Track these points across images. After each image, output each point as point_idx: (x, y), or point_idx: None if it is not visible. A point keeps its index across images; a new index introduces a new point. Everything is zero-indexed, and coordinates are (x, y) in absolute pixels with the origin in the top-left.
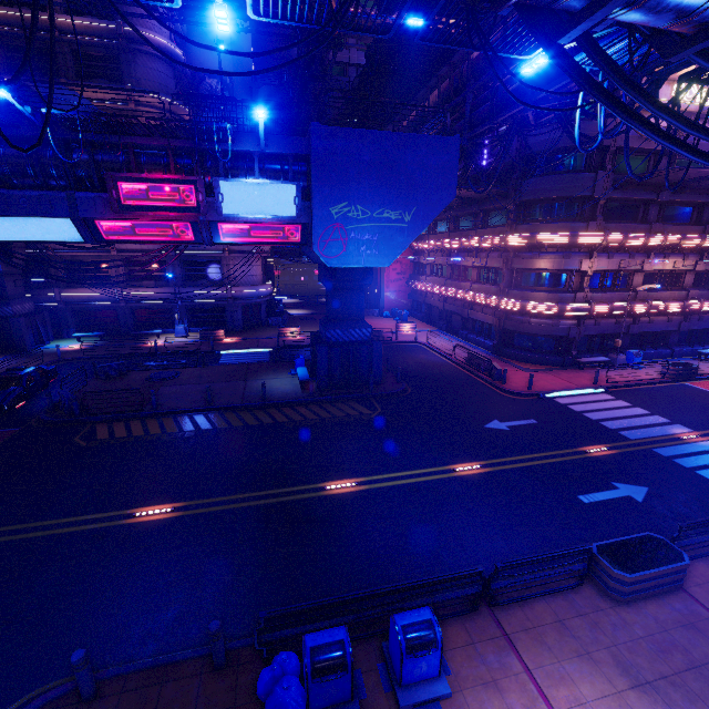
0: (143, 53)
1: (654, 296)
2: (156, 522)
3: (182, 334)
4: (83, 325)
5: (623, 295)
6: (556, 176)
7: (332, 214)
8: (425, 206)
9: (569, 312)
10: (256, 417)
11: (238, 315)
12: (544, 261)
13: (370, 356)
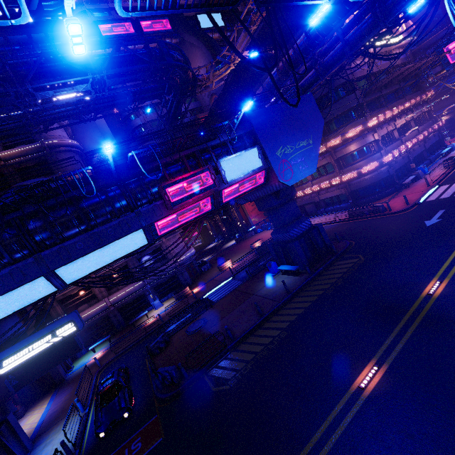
0: (60, 152)
1: (407, 138)
2: (384, 380)
3: (160, 305)
4: (87, 340)
5: (396, 143)
6: (336, 103)
7: (278, 156)
8: (315, 132)
9: (385, 162)
10: (301, 302)
11: (186, 274)
12: (355, 145)
13: (319, 234)
